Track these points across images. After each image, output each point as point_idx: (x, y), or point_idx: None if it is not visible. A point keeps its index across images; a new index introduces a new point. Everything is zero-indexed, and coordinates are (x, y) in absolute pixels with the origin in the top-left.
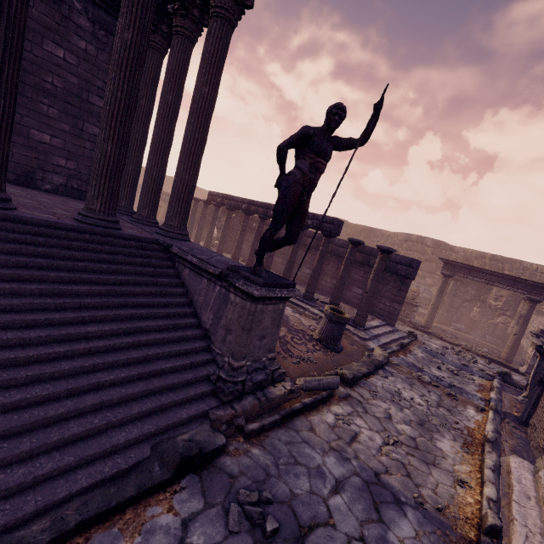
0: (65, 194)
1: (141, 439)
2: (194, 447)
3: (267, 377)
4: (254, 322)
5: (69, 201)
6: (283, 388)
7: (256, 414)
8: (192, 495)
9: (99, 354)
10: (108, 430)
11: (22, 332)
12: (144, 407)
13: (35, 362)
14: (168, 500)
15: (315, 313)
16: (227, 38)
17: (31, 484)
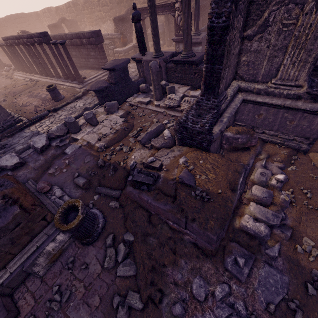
0: None
1: None
2: None
3: (12, 123)
4: None
5: None
6: (22, 123)
7: (11, 132)
8: None
9: None
10: None
11: None
12: None
13: None
14: None
15: (66, 85)
16: None
17: None
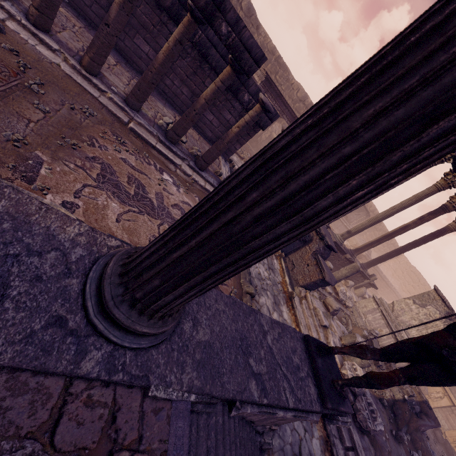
0: None
1: None
2: None
3: None
4: None
5: None
6: None
7: None
8: None
9: None
10: None
11: None
12: None
13: None
14: None
15: (189, 174)
16: None
17: None
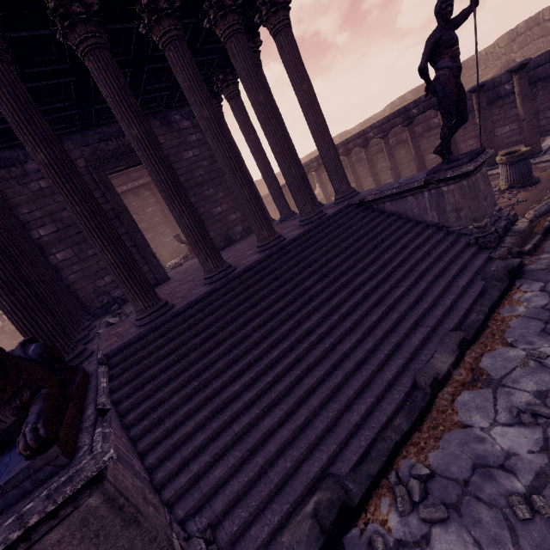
0: (247, 234)
1: (471, 281)
2: (507, 266)
3: (507, 221)
4: (476, 191)
5: None
6: (522, 223)
7: (521, 243)
8: (530, 284)
9: (403, 264)
10: (450, 285)
11: (367, 272)
12: (455, 269)
13: (386, 279)
14: (518, 291)
15: None
16: (293, 38)
17: (449, 309)
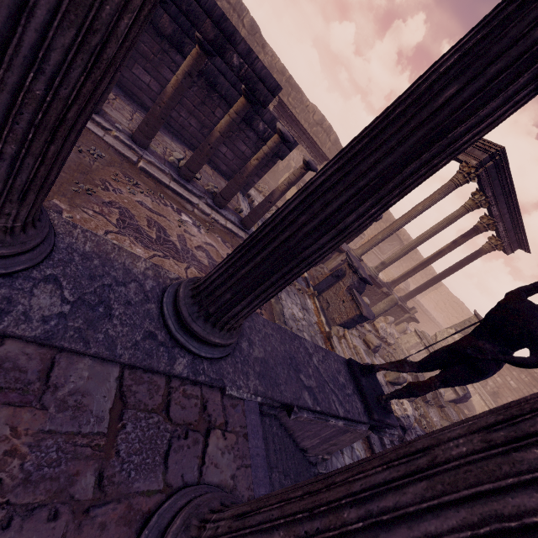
0: None
1: None
2: None
3: None
4: None
5: None
6: None
7: None
8: None
9: None
10: None
11: None
12: None
13: None
14: None
15: (208, 213)
16: None
17: None
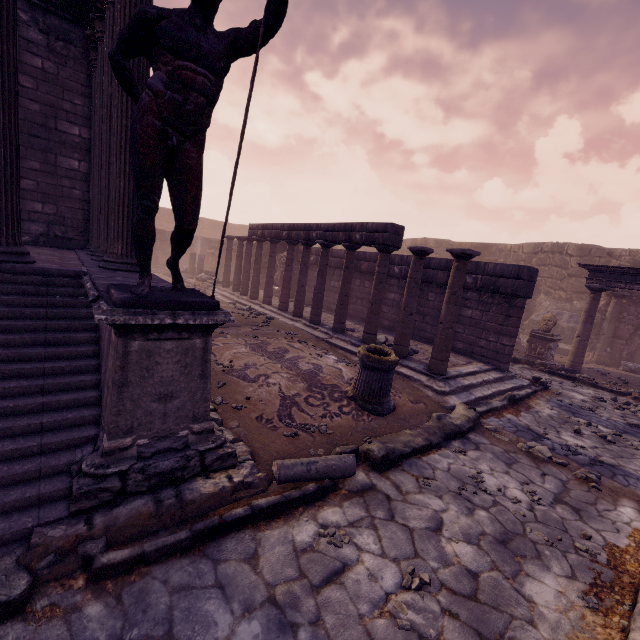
0: (49, 244)
1: None
2: None
3: (184, 464)
4: (132, 371)
5: (34, 249)
6: (226, 479)
7: (141, 531)
8: None
9: None
10: None
11: None
12: None
13: None
14: None
15: None
16: None
17: None
